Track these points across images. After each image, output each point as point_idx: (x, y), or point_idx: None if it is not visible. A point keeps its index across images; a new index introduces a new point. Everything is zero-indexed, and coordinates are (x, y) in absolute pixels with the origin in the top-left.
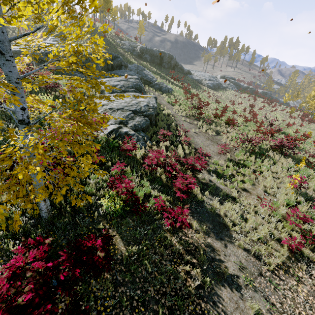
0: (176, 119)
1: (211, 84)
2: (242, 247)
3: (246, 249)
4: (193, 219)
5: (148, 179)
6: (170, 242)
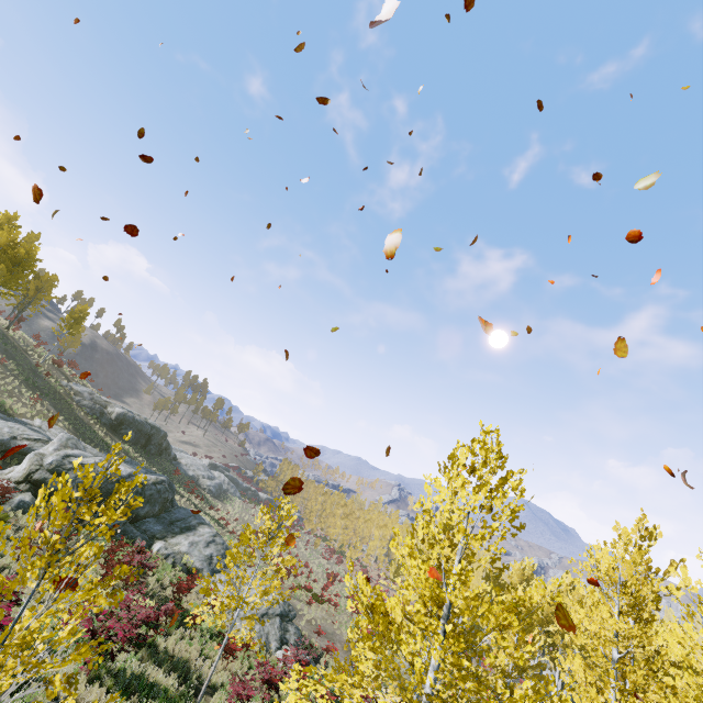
0: None
1: (215, 488)
2: None
3: None
4: None
5: None
6: None
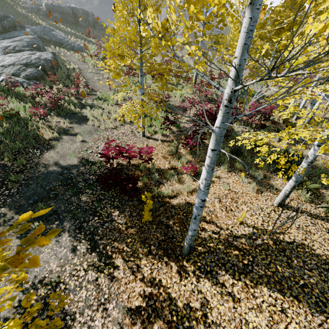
0: (83, 72)
1: None
2: (91, 124)
3: (94, 125)
4: (64, 119)
5: (34, 105)
6: (38, 126)
